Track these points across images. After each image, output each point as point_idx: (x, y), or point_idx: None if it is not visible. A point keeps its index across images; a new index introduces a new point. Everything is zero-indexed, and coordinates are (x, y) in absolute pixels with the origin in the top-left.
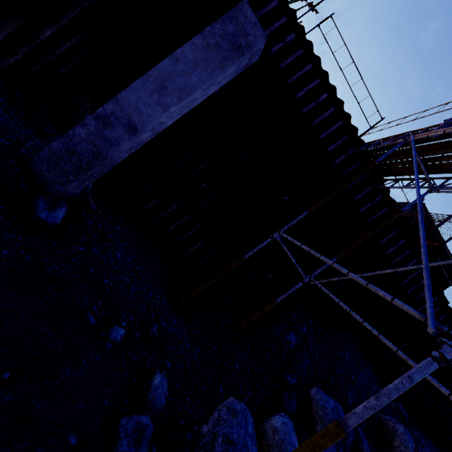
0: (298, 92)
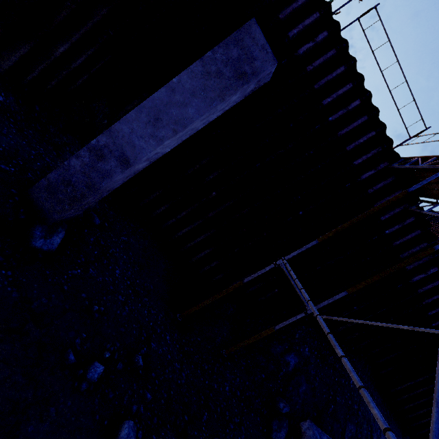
0: (325, 98)
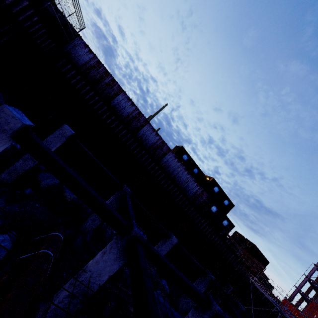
0: None
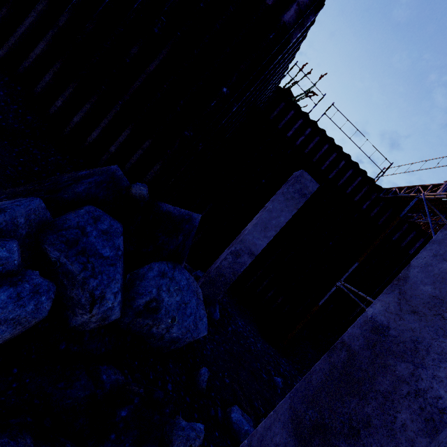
0: (322, 165)
